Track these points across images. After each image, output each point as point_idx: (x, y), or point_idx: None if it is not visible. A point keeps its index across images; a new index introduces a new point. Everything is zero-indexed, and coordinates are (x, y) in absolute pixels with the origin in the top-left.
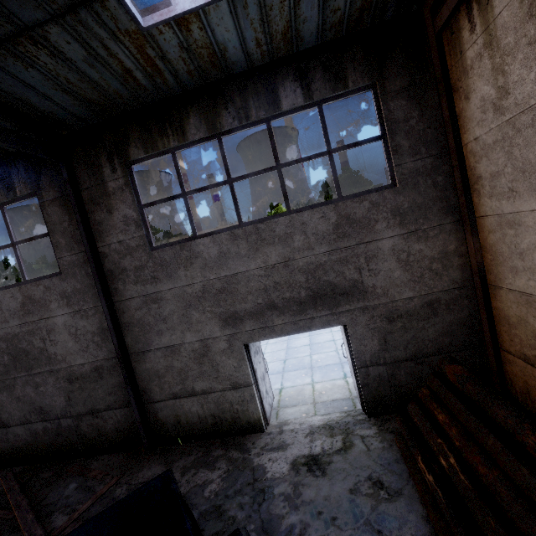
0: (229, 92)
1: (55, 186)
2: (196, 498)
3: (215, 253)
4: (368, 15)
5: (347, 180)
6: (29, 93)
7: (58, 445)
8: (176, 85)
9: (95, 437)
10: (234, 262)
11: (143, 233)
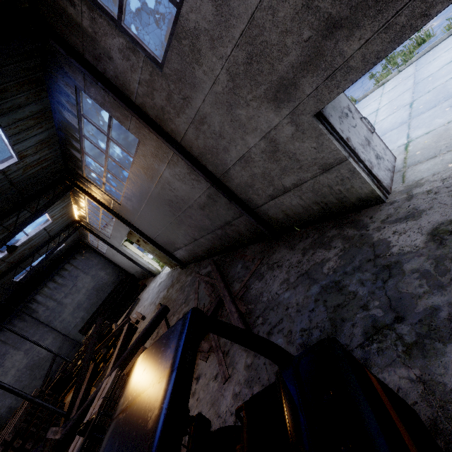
0: None
1: (74, 69)
2: (316, 274)
3: (210, 9)
4: None
5: None
6: None
7: (225, 244)
8: None
9: (240, 237)
10: (238, 0)
11: (142, 56)
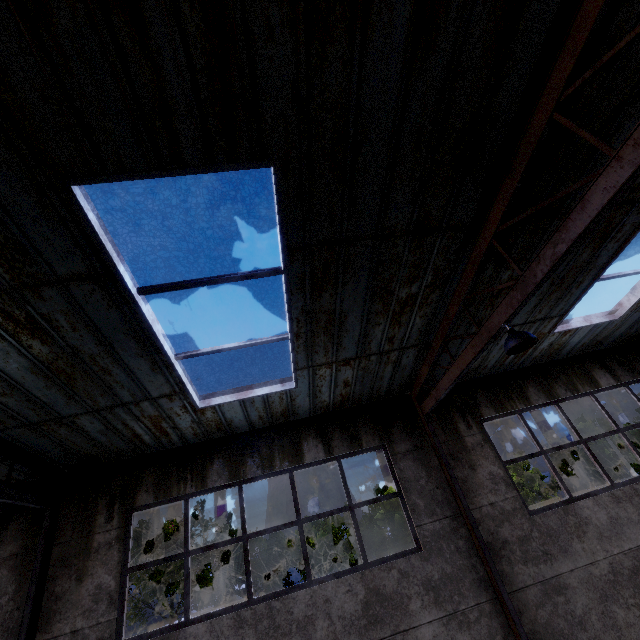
0: (553, 372)
1: (407, 439)
2: None
3: (605, 518)
4: (636, 337)
5: None
6: (447, 361)
7: None
8: (518, 364)
9: None
10: (630, 530)
11: (516, 493)
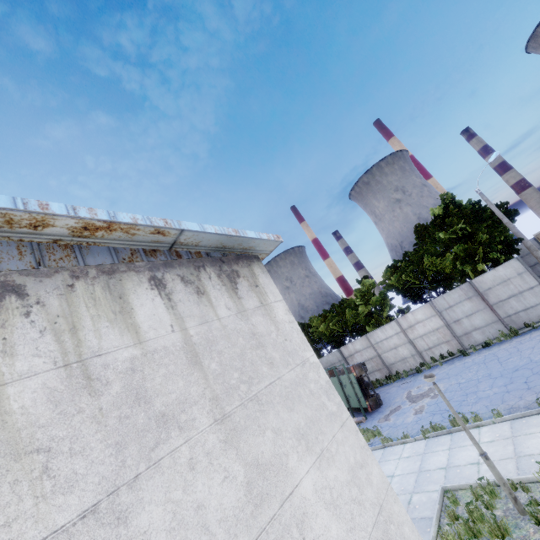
0: None
1: None
2: None
3: None
4: None
5: (436, 220)
6: None
7: None
8: None
9: None
10: None
11: None
